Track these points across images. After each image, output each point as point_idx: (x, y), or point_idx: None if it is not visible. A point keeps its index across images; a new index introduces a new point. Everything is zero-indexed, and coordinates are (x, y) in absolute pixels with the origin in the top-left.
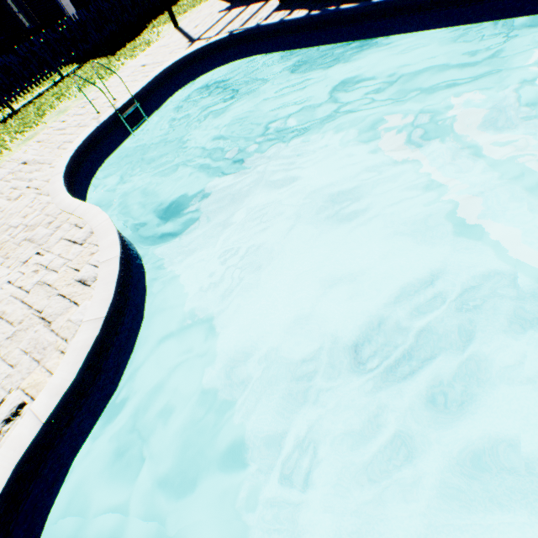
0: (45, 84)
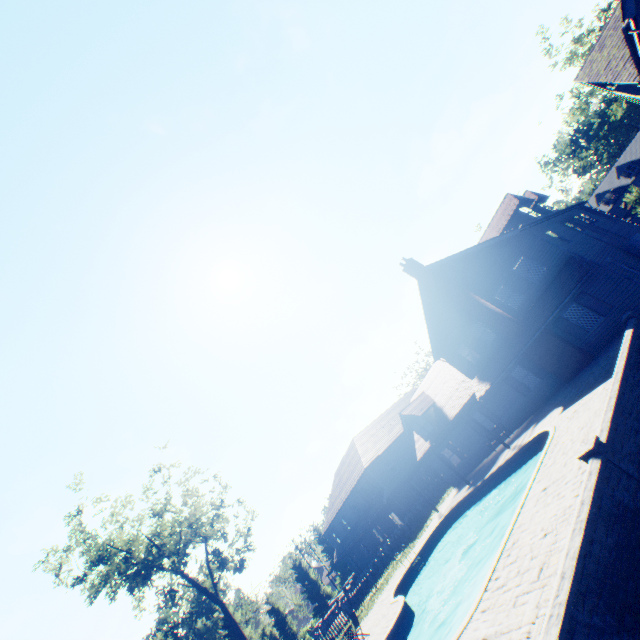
0: (389, 567)
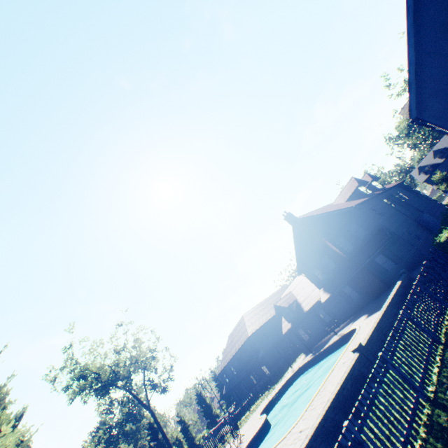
0: (259, 399)
